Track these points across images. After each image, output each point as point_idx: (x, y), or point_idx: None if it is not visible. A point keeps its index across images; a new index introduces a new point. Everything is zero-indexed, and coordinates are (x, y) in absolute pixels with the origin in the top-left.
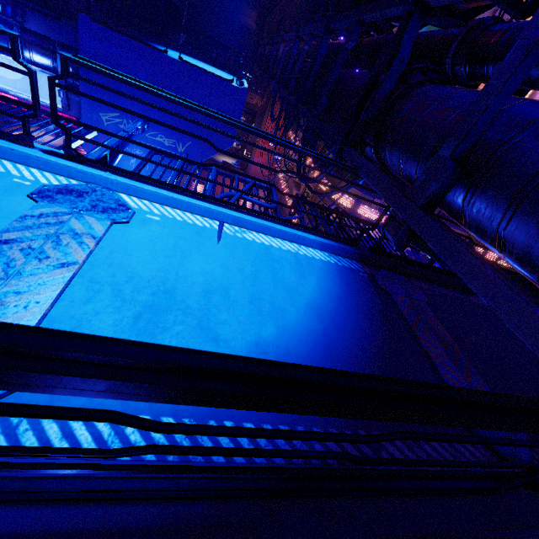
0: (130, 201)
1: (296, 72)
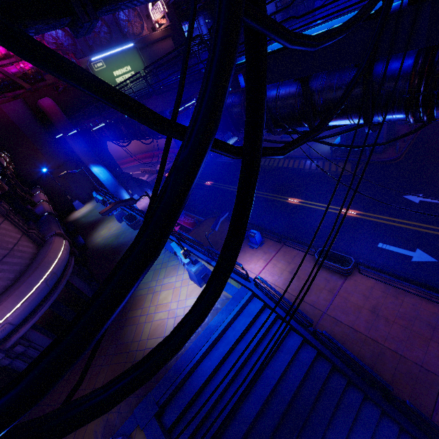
0: None
1: None
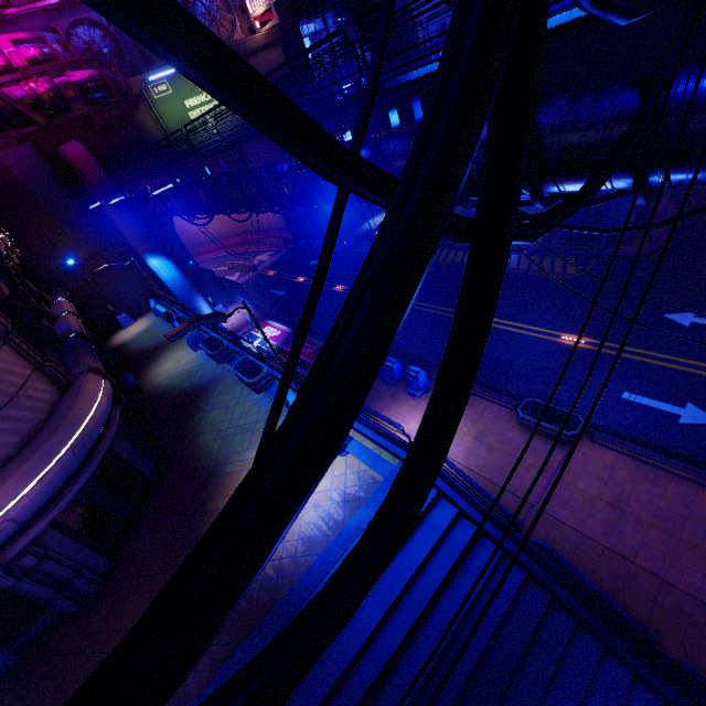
0: None
1: None
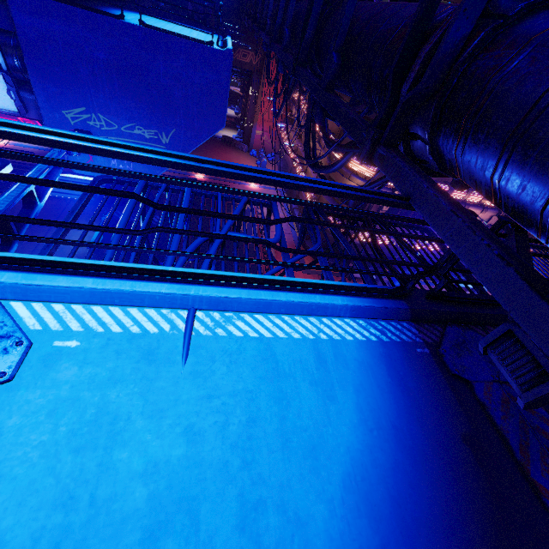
0: (29, 316)
1: (289, 17)
